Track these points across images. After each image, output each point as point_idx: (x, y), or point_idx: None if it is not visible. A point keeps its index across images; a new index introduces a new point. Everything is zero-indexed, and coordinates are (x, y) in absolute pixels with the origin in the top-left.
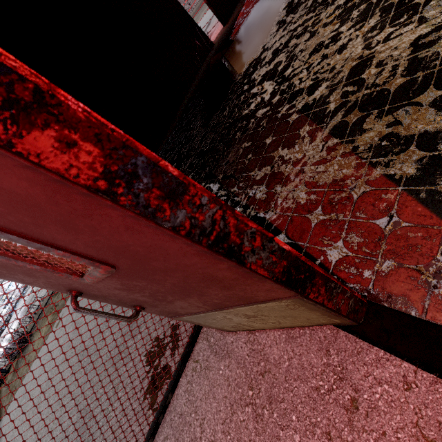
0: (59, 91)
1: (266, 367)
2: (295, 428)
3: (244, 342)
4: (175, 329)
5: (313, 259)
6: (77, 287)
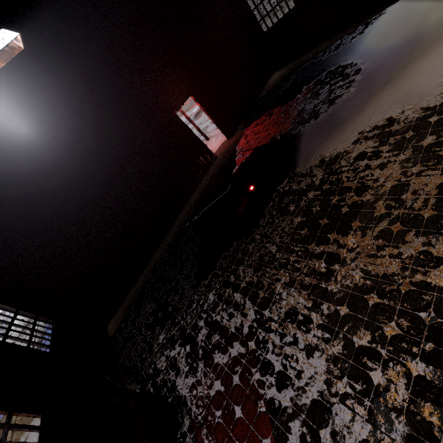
0: None
1: None
2: None
3: None
4: None
5: None
6: None
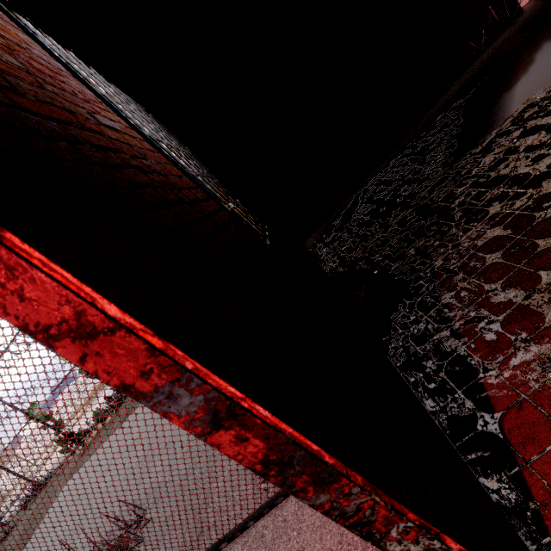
0: (247, 400)
1: None
2: None
3: None
4: None
5: (528, 494)
6: None
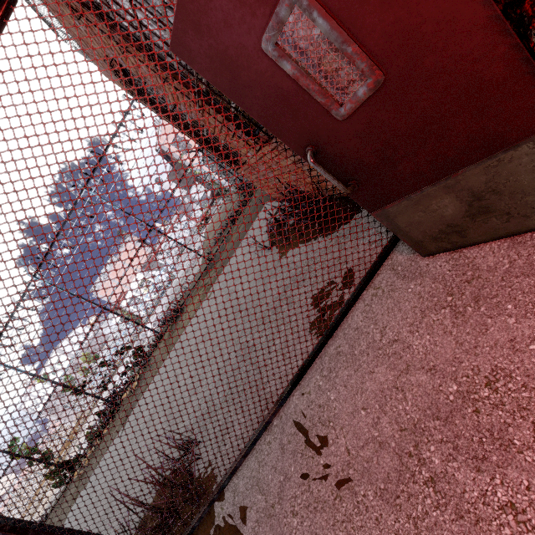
0: None
1: (474, 274)
2: (510, 314)
3: (444, 261)
4: (350, 270)
5: None
6: (319, 138)
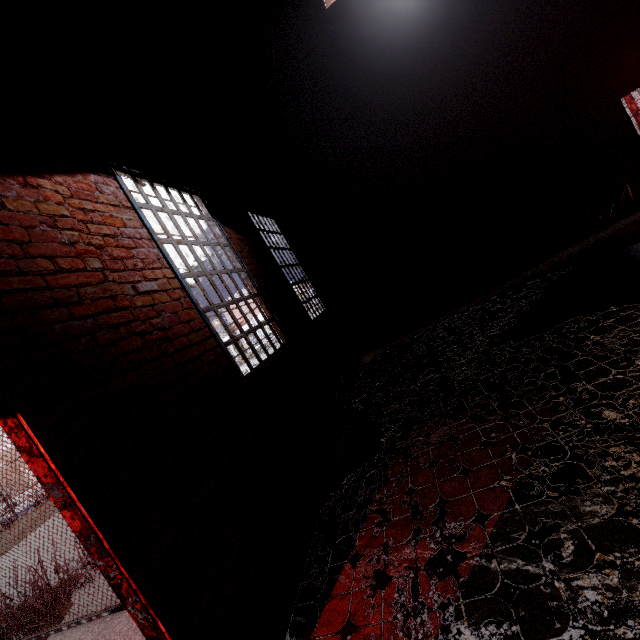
0: (79, 502)
1: None
2: None
3: None
4: None
5: None
6: None
